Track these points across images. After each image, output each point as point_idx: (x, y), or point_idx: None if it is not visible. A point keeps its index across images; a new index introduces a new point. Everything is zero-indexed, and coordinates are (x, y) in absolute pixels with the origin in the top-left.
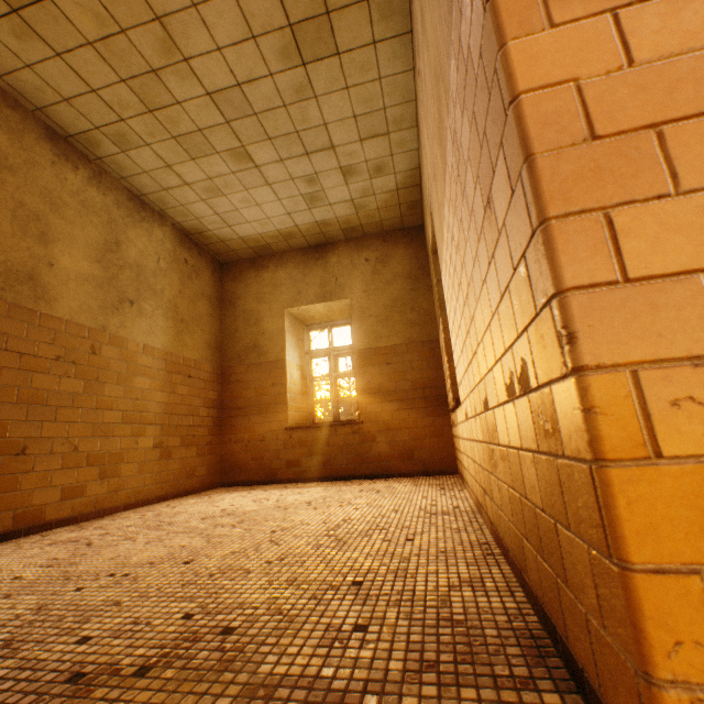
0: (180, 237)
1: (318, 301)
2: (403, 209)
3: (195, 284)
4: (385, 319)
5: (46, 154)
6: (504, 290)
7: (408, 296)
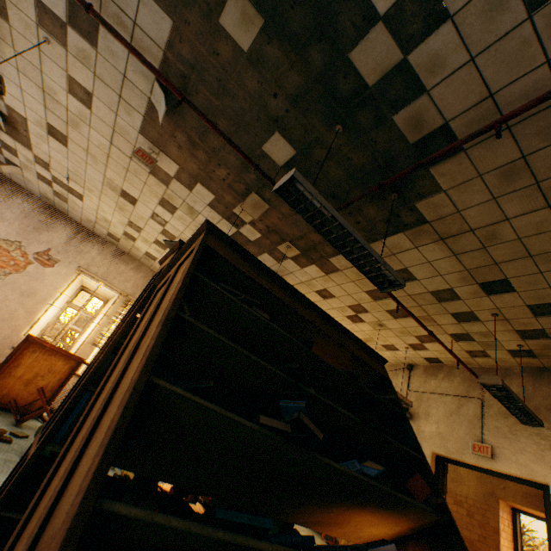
0: None
1: None
2: None
3: None
4: None
5: None
6: (483, 550)
7: None
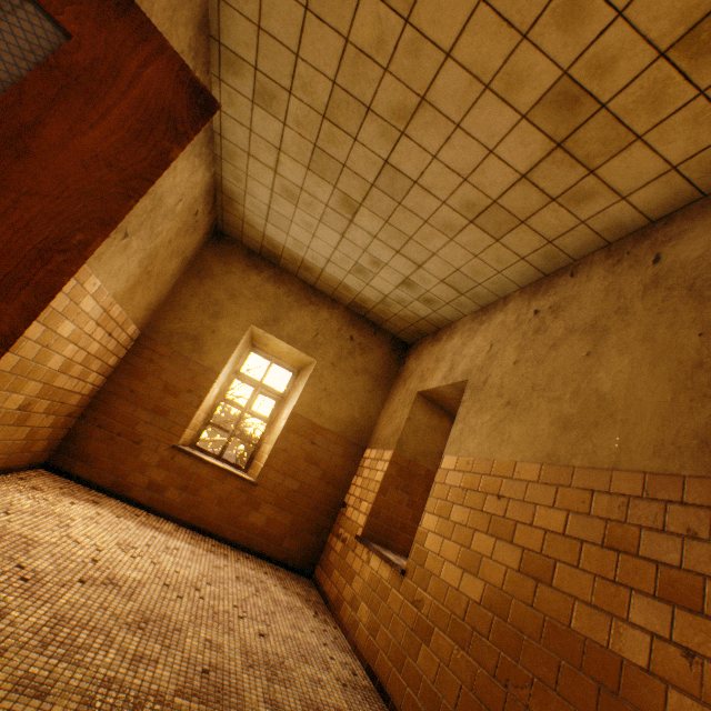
0: (211, 187)
1: (288, 342)
2: (410, 328)
3: (186, 239)
4: (335, 401)
5: (184, 39)
6: None
7: (365, 395)
